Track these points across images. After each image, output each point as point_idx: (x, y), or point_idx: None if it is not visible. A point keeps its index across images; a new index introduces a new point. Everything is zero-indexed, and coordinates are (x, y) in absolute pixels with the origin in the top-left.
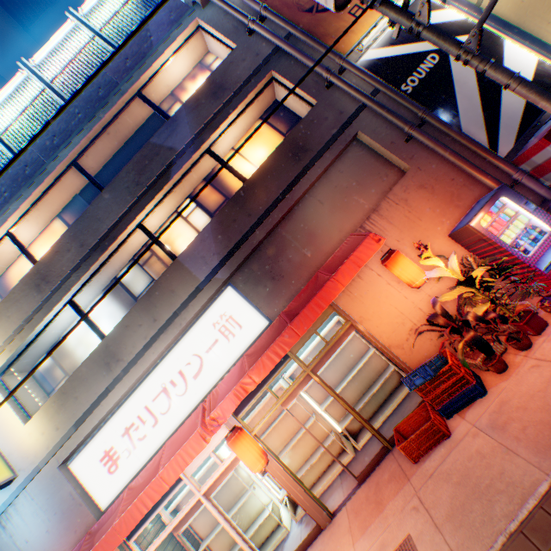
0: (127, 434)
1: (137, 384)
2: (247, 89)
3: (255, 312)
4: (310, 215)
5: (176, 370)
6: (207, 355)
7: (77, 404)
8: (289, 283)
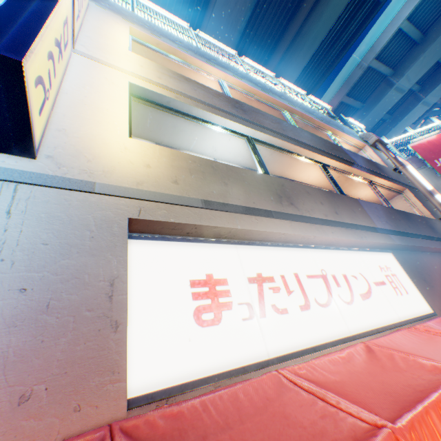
0: (257, 284)
1: (287, 243)
2: (394, 182)
3: (417, 291)
4: (439, 266)
5: (340, 271)
6: (375, 286)
7: (221, 187)
8: (438, 295)
